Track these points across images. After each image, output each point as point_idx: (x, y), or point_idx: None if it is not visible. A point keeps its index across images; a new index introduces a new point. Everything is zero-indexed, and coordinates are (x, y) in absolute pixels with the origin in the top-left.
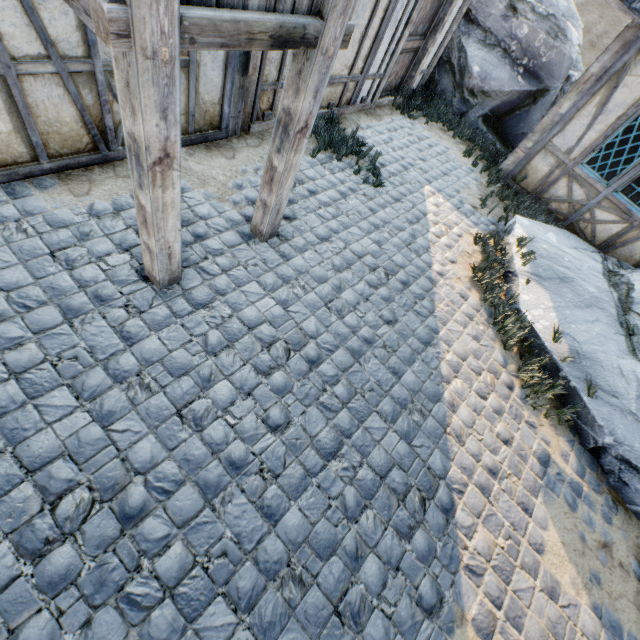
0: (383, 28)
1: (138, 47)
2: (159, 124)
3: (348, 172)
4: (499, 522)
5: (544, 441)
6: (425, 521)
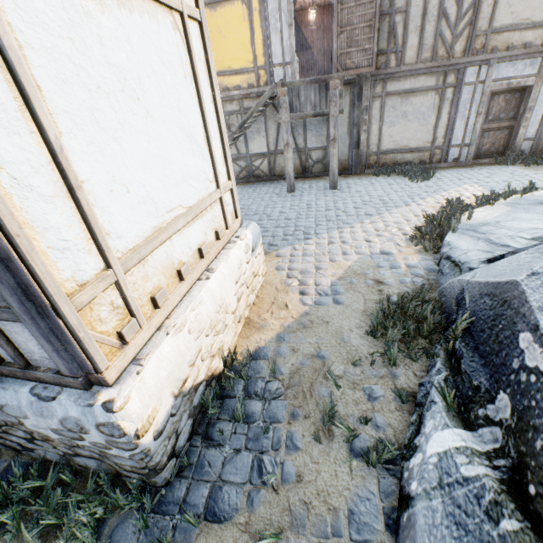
0: (451, 121)
1: (282, 121)
2: (286, 136)
3: (405, 180)
4: (324, 249)
5: (398, 250)
6: (295, 236)
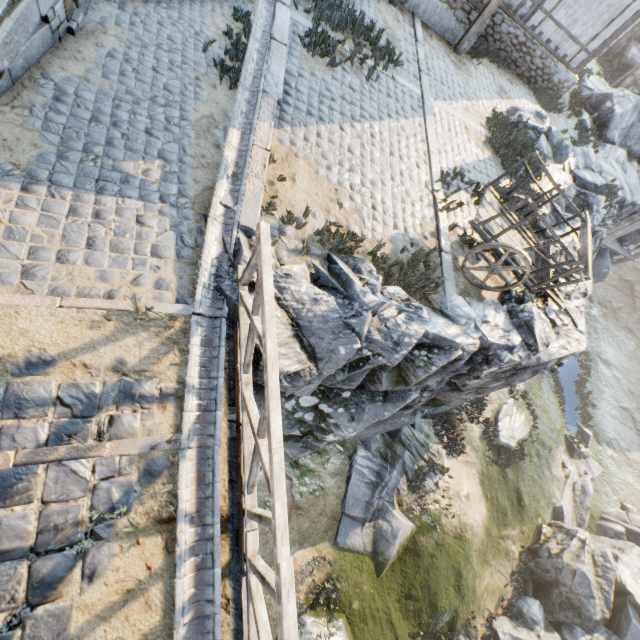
0: None
1: None
2: None
3: None
4: None
5: None
6: None
